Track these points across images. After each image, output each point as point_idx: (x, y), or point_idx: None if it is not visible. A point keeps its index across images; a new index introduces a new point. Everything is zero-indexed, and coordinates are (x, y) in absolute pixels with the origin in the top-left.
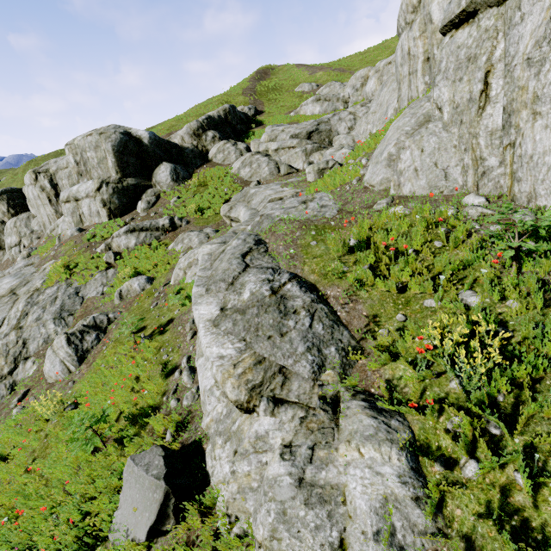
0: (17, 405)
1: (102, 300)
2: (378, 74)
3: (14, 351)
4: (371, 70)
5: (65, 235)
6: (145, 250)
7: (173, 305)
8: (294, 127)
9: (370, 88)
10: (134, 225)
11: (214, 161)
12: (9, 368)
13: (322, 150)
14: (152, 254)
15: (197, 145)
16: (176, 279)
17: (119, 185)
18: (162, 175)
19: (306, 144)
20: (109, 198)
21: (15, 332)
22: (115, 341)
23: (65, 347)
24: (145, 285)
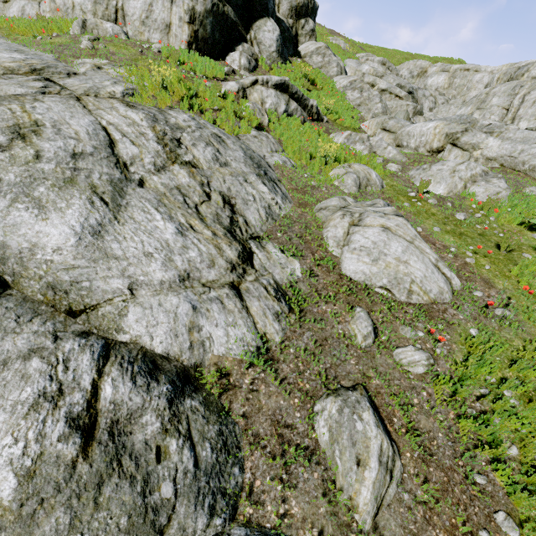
0: (375, 340)
1: (317, 178)
2: (449, 73)
3: (212, 212)
4: (431, 66)
5: (101, 27)
6: (307, 129)
7: (503, 225)
8: (396, 77)
9: (438, 82)
10: (288, 82)
11: (307, 61)
12: (235, 250)
13: (424, 116)
14: (322, 140)
15: (292, 27)
16: (451, 190)
17: (220, 4)
18: (267, 34)
19: (411, 101)
20: (203, 15)
21: (187, 170)
22: (480, 254)
23: (421, 239)
24: (381, 181)
